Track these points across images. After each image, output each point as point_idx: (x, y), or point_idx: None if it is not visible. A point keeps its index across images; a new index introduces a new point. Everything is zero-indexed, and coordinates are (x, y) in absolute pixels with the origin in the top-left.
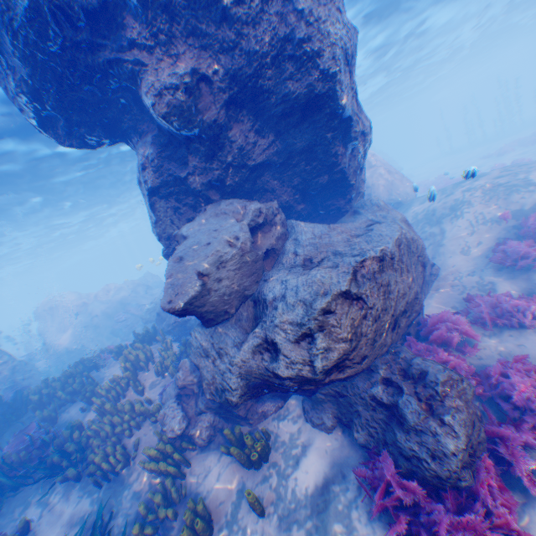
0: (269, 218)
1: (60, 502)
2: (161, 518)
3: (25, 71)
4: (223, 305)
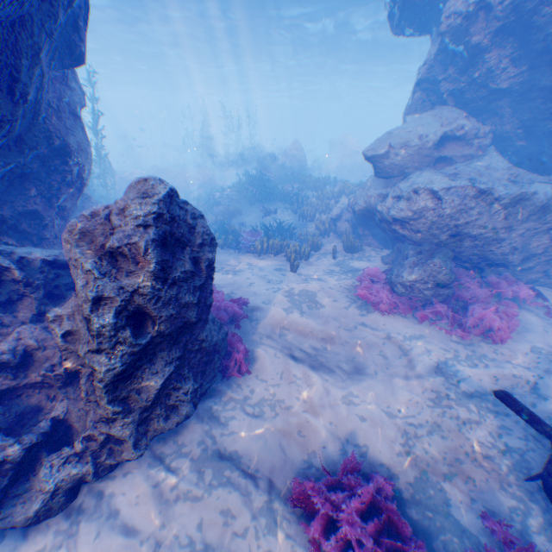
0: (466, 136)
1: (286, 216)
2: (307, 240)
3: None
4: (387, 169)
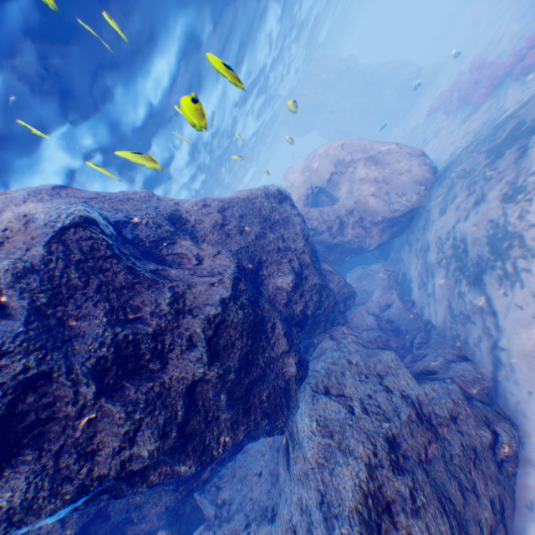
0: None
1: None
2: None
3: None
4: None
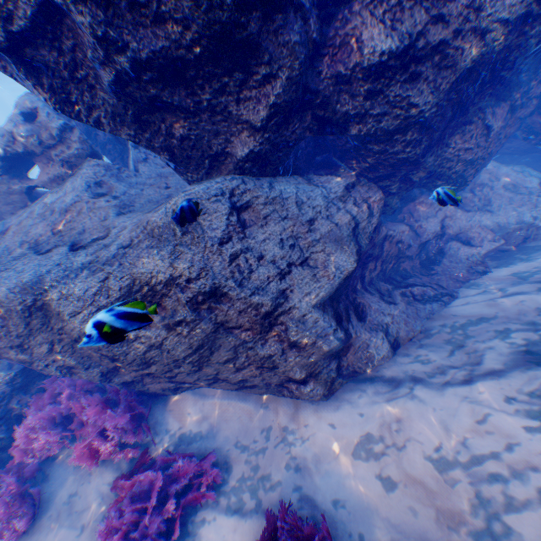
0: (31, 148)
1: None
2: None
3: None
4: None
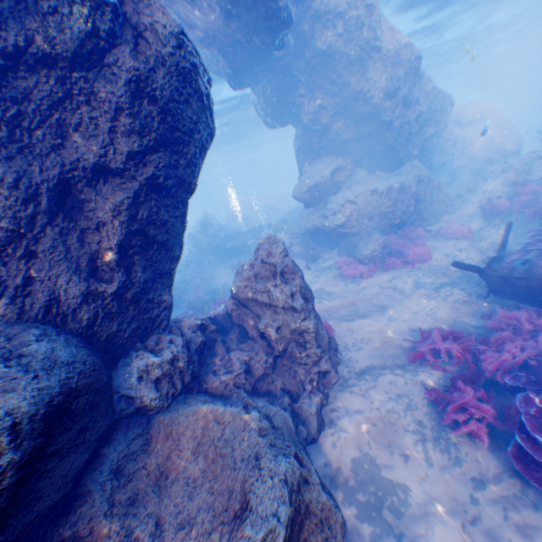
0: (343, 168)
1: None
2: None
3: (263, 106)
4: (312, 201)
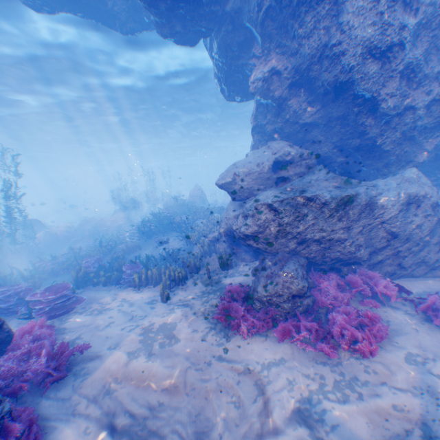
0: (294, 159)
1: (178, 243)
2: (191, 262)
3: (216, 71)
4: (239, 193)
